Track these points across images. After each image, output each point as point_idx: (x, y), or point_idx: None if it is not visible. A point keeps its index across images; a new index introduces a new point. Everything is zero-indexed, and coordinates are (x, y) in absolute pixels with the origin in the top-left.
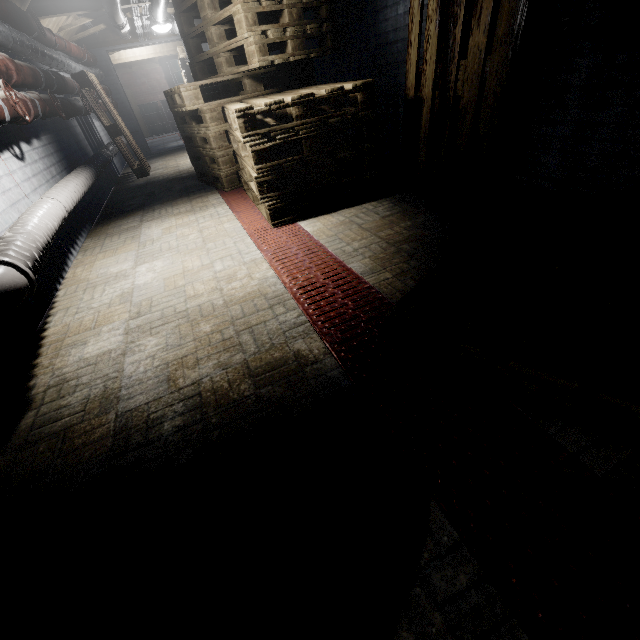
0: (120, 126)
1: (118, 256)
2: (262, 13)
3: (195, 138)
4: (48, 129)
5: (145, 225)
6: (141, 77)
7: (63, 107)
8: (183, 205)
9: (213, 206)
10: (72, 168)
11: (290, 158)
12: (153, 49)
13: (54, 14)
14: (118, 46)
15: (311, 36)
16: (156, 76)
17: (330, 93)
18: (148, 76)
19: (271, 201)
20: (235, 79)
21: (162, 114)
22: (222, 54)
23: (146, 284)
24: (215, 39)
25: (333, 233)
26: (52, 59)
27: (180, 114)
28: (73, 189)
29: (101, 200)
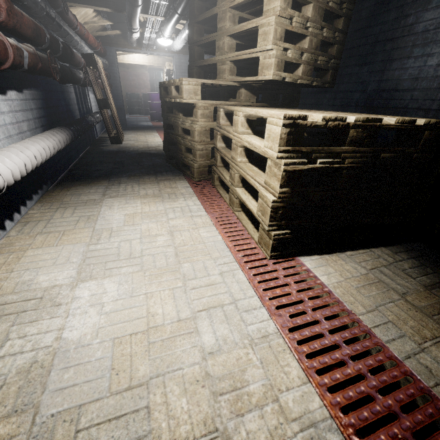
0: (110, 101)
1: (60, 248)
2: (286, 33)
3: (177, 127)
4: (38, 86)
5: (107, 202)
6: (133, 76)
7: (61, 71)
8: (150, 185)
9: (183, 196)
10: (51, 126)
11: (322, 187)
12: (148, 60)
13: (82, 4)
14: (125, 49)
15: (319, 66)
16: (143, 78)
17: (398, 123)
18: (138, 76)
19: (279, 229)
20: (229, 87)
21: (140, 102)
22: (228, 62)
23: (80, 347)
24: (226, 48)
25: (370, 302)
26: (67, 33)
27: (169, 104)
28: (34, 152)
29: (72, 158)
